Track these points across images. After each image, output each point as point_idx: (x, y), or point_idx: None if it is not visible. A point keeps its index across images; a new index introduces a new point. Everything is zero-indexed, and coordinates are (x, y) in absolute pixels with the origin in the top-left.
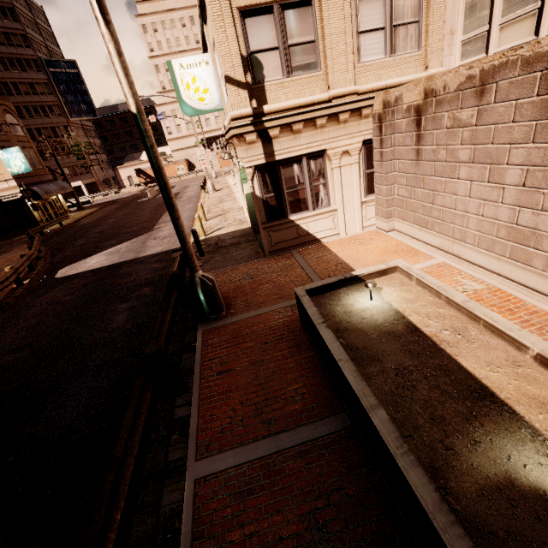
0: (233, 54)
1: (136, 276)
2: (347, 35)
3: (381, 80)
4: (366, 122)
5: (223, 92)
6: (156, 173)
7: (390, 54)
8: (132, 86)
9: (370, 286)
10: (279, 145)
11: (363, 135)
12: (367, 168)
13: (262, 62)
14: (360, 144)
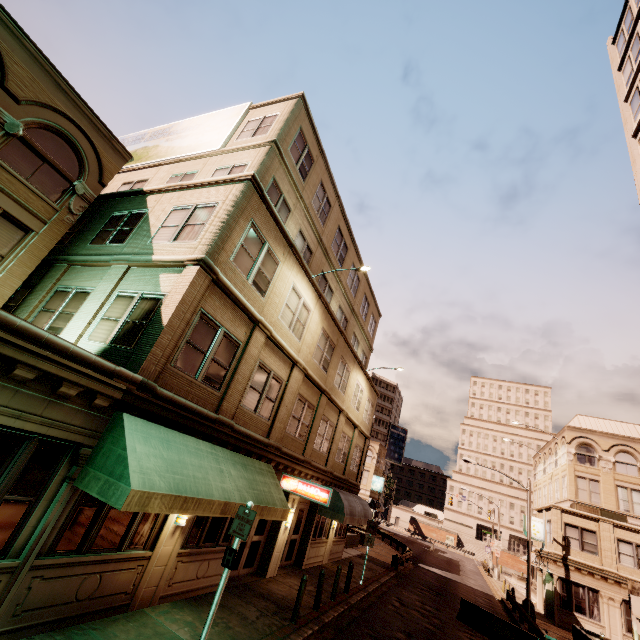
0: (558, 533)
1: (473, 591)
2: (612, 550)
3: (632, 576)
4: (624, 590)
5: (546, 536)
6: (528, 557)
7: (637, 568)
8: (530, 534)
9: (601, 633)
10: (573, 574)
11: (622, 596)
12: (626, 615)
13: (570, 540)
14: (621, 599)
